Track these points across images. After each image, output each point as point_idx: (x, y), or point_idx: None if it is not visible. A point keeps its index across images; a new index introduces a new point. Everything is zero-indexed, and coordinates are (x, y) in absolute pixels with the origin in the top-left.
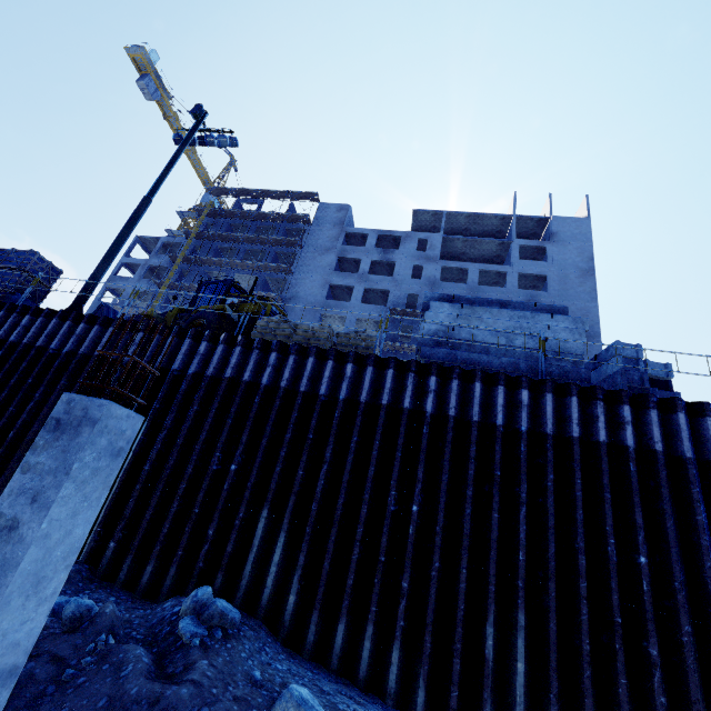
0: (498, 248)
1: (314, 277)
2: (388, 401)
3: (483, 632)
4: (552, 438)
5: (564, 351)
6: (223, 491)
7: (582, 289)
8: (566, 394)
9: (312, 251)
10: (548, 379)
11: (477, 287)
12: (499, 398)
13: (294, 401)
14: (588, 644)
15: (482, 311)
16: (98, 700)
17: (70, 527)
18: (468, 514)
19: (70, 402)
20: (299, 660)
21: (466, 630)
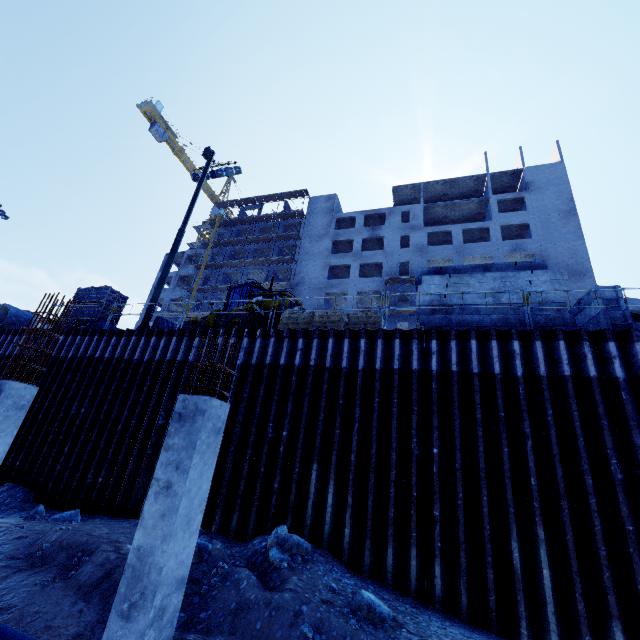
0: (477, 206)
1: (315, 262)
2: (399, 366)
3: (509, 547)
4: (546, 379)
5: (548, 301)
6: (280, 453)
7: (566, 230)
8: (553, 340)
9: (310, 240)
10: (535, 329)
11: (462, 245)
12: (493, 351)
13: (323, 375)
14: (604, 550)
15: (468, 277)
16: (229, 604)
17: (200, 484)
18: (481, 451)
19: (185, 401)
20: (361, 578)
21: (494, 546)
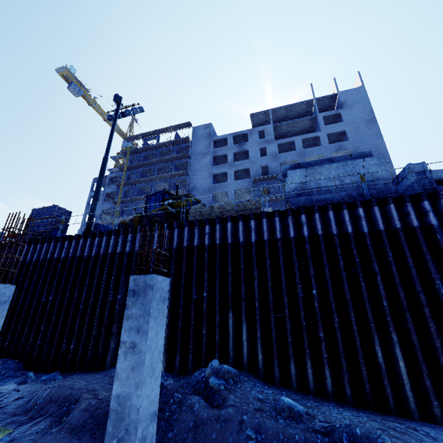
0: (309, 122)
1: (202, 173)
2: (280, 236)
3: (374, 350)
4: (384, 232)
5: (377, 178)
6: (204, 308)
7: (371, 132)
8: (386, 204)
9: (196, 158)
10: (372, 198)
11: (302, 150)
12: (346, 217)
13: (227, 250)
14: (438, 343)
15: (320, 168)
16: (189, 423)
17: (157, 340)
18: (346, 288)
19: (135, 280)
20: (275, 387)
21: (363, 351)
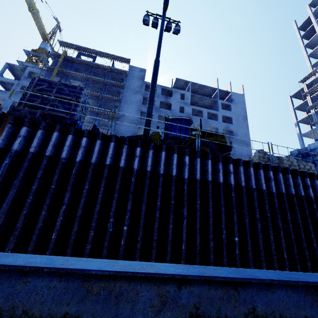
0: (211, 102)
1: (132, 106)
2: None
3: None
4: None
5: None
6: None
7: (244, 124)
8: None
9: (129, 91)
10: None
11: (207, 119)
12: None
13: None
14: None
15: None
16: None
17: None
18: None
19: None
20: None
21: None
